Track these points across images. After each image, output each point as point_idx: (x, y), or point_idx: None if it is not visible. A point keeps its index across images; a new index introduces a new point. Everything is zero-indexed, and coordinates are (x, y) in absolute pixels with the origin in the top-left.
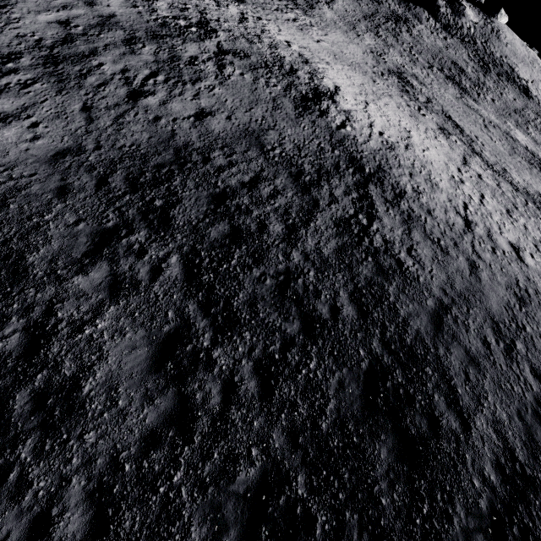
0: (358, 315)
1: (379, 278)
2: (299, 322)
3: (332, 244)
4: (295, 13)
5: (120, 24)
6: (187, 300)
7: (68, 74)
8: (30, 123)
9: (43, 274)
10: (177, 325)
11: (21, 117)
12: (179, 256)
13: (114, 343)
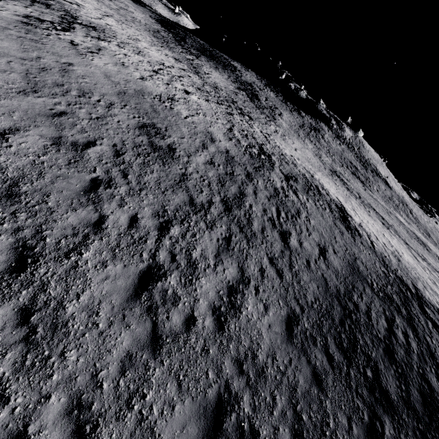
0: None
1: None
2: None
3: None
4: (272, 124)
5: (235, 159)
6: None
7: (241, 221)
8: (254, 289)
9: None
10: None
11: (245, 282)
12: None
13: None
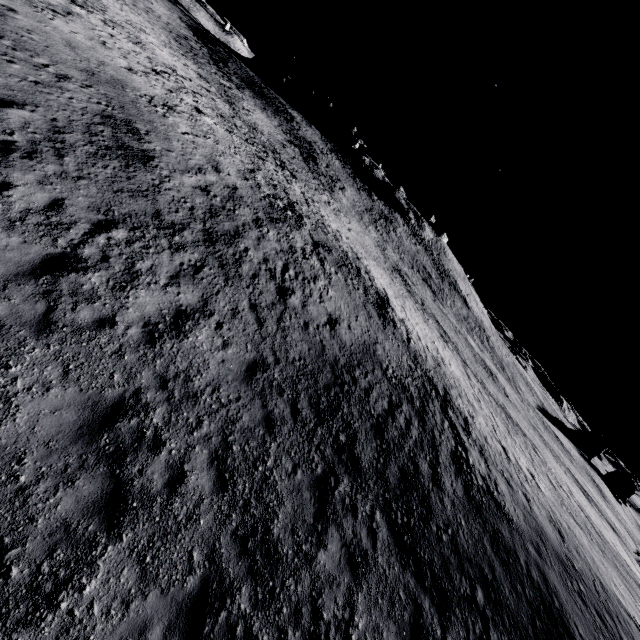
0: (505, 571)
1: (497, 523)
2: (480, 587)
3: (460, 484)
4: (326, 195)
5: (244, 200)
6: (406, 572)
7: (226, 258)
8: (215, 323)
9: (292, 553)
10: (411, 609)
11: (205, 314)
12: (380, 511)
13: None
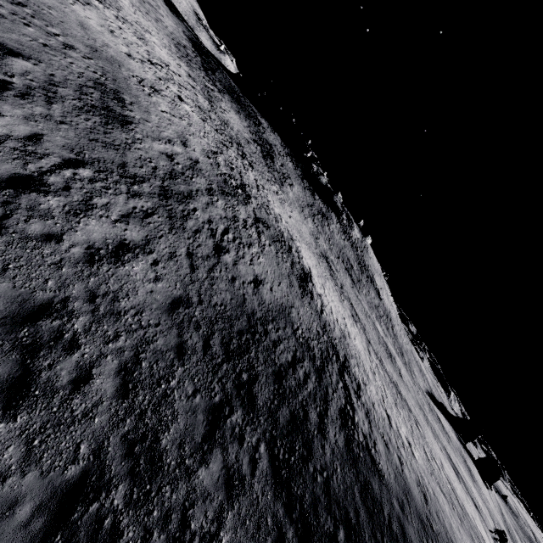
0: (368, 518)
1: (369, 476)
2: (342, 528)
3: (342, 437)
4: (276, 186)
5: (203, 172)
6: (277, 502)
7: (175, 212)
8: (152, 260)
9: (175, 464)
10: (275, 535)
11: (145, 251)
12: (265, 444)
13: None
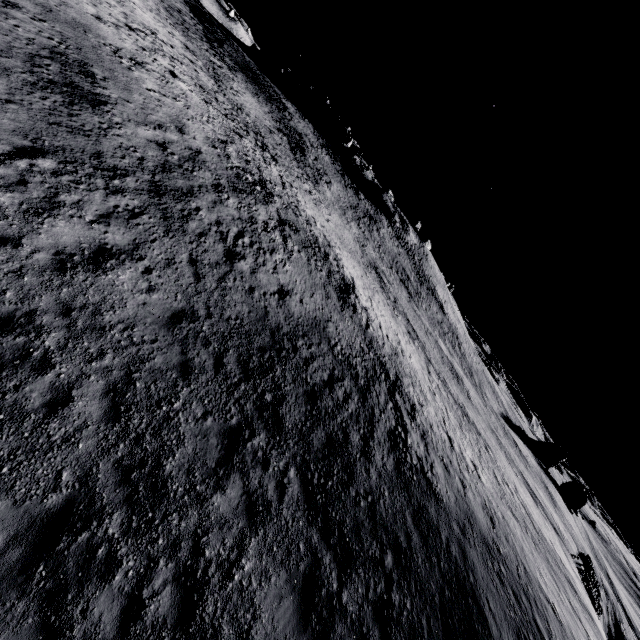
0: (422, 542)
1: (424, 499)
2: (391, 552)
3: (391, 460)
4: (309, 184)
5: (207, 165)
6: (311, 527)
7: (171, 212)
8: (144, 267)
9: (183, 490)
10: (309, 561)
11: (134, 257)
12: (295, 469)
13: (263, 592)
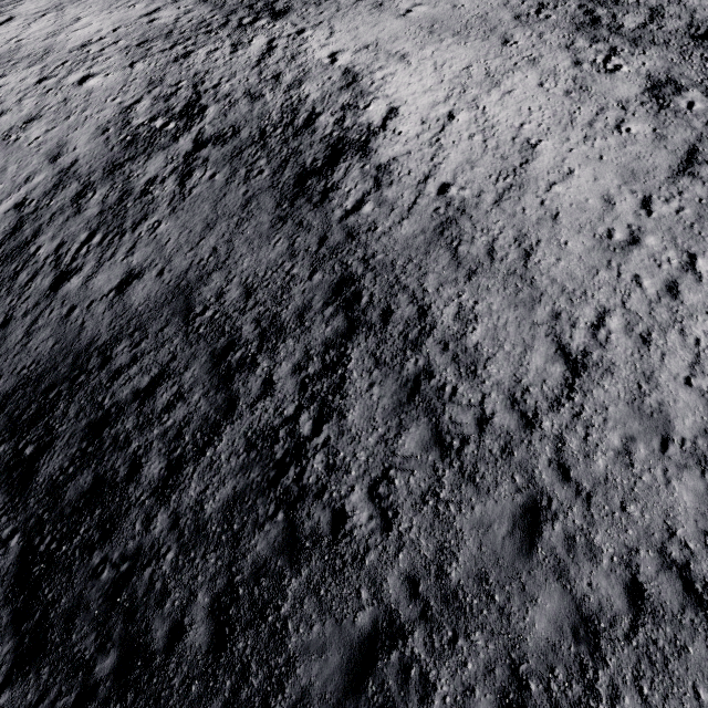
0: (210, 645)
1: (281, 560)
2: (116, 654)
3: (226, 490)
4: None
5: (78, 173)
6: (5, 607)
7: (3, 280)
8: None
9: None
10: None
11: None
12: (22, 535)
13: None
